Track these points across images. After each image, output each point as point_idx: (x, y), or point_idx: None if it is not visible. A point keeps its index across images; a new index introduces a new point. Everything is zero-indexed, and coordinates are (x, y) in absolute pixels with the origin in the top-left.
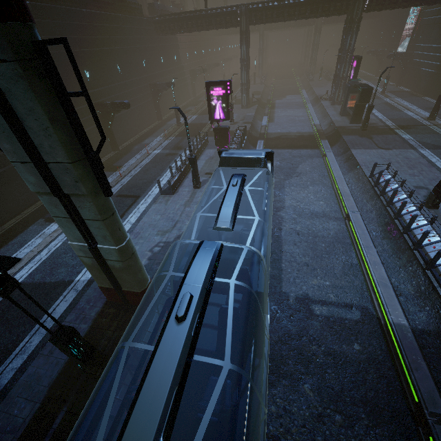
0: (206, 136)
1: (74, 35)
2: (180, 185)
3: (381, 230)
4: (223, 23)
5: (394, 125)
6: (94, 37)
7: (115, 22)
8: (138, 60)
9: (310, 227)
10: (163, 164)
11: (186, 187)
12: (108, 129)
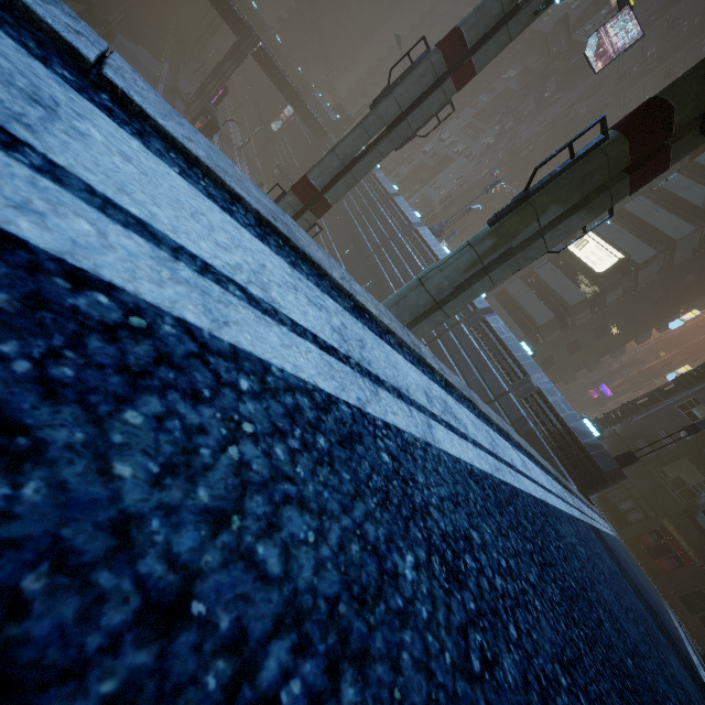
0: None
1: None
2: None
3: None
4: None
5: None
6: None
7: None
8: None
9: None
10: None
11: None
12: None
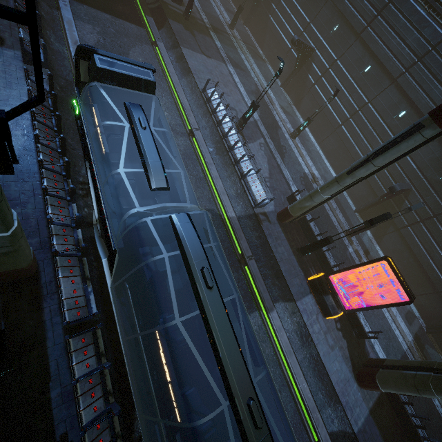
0: None
1: None
2: None
3: (214, 147)
4: None
5: (208, 22)
6: None
7: None
8: None
9: None
10: None
11: None
12: None
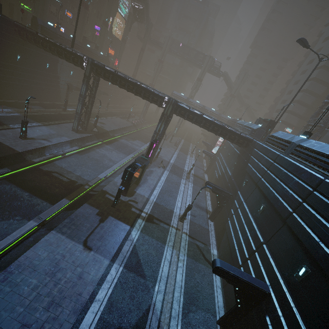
0: None
1: None
2: None
3: None
4: (71, 60)
5: (148, 212)
6: None
7: None
8: None
9: None
10: None
11: None
12: None
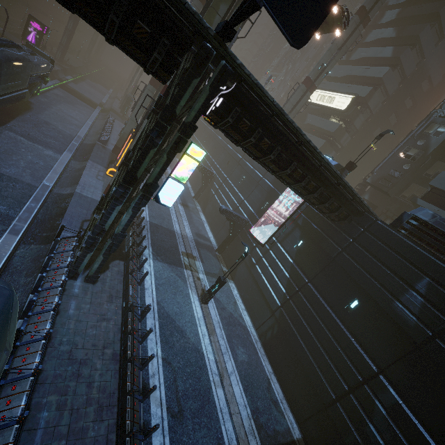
0: None
1: None
2: None
3: (97, 132)
4: None
5: None
6: None
7: None
8: None
9: (65, 117)
10: None
11: None
12: None
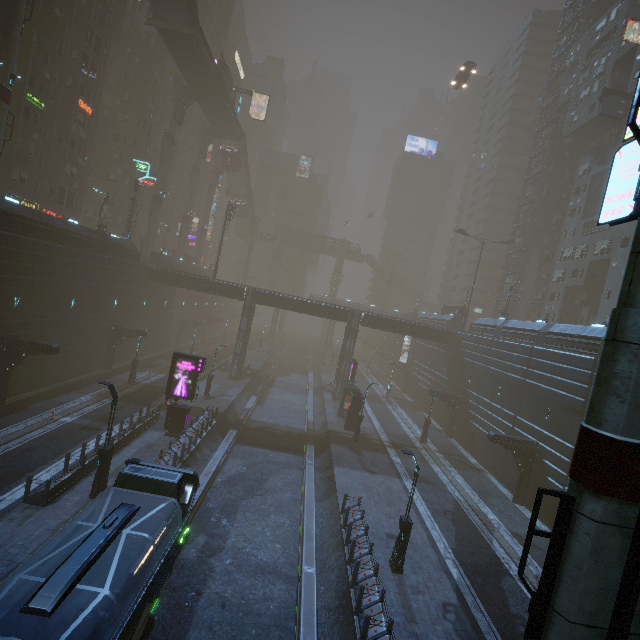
0: (158, 411)
1: (26, 263)
2: (72, 487)
3: (336, 605)
4: (227, 294)
5: (388, 440)
6: (55, 269)
7: (96, 261)
8: (109, 299)
9: (246, 592)
10: (66, 443)
11: (79, 492)
12: (4, 371)
